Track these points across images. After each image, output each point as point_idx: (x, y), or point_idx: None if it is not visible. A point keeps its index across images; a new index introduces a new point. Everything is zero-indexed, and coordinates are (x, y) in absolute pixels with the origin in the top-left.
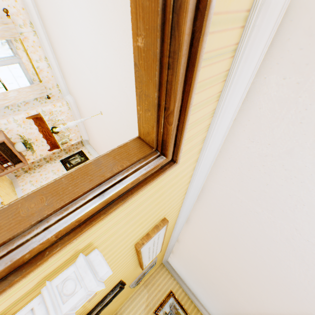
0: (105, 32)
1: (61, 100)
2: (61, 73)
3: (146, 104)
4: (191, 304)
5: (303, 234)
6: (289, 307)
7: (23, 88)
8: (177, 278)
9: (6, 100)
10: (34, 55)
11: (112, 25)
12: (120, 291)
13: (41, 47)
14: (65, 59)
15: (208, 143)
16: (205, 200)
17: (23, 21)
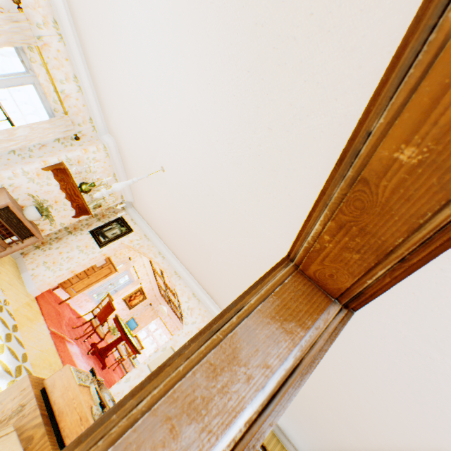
0: (192, 54)
1: (95, 142)
2: (97, 101)
3: (356, 242)
4: (277, 444)
5: None
6: None
7: (39, 123)
8: None
9: (11, 141)
10: (58, 73)
11: (210, 45)
12: None
13: (69, 60)
14: (107, 82)
15: None
16: None
17: (43, 18)
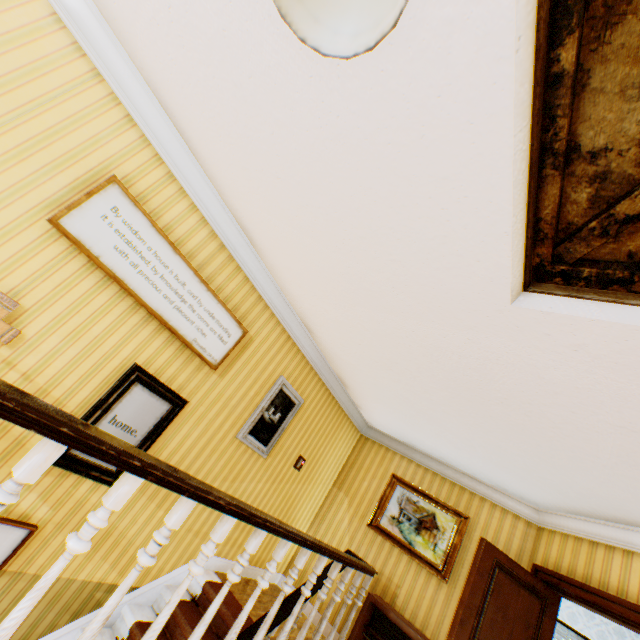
0: None
1: None
2: None
3: None
4: (443, 484)
5: None
6: (397, 199)
7: None
8: (400, 448)
9: None
10: None
11: None
12: (175, 412)
13: None
14: None
15: None
16: (183, 122)
17: None
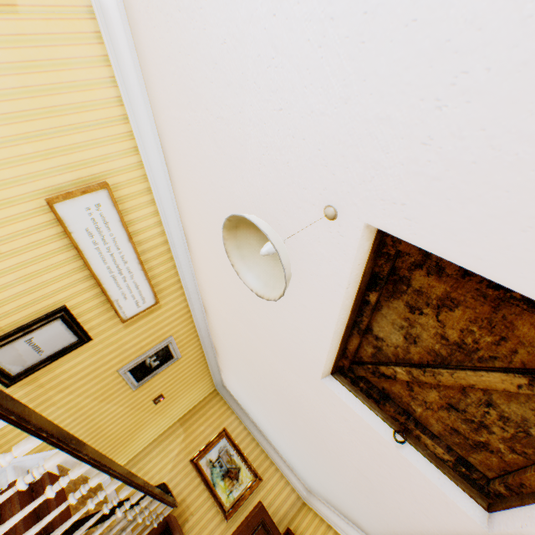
0: None
1: None
2: None
3: None
4: (256, 448)
5: (212, 111)
6: None
7: None
8: (238, 410)
9: None
10: None
11: None
12: (79, 345)
13: None
14: None
15: (103, 22)
16: (172, 166)
17: None
